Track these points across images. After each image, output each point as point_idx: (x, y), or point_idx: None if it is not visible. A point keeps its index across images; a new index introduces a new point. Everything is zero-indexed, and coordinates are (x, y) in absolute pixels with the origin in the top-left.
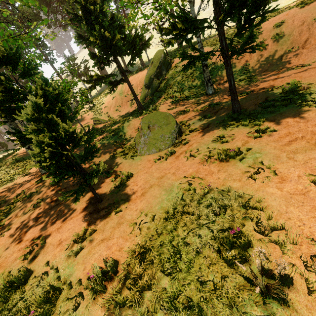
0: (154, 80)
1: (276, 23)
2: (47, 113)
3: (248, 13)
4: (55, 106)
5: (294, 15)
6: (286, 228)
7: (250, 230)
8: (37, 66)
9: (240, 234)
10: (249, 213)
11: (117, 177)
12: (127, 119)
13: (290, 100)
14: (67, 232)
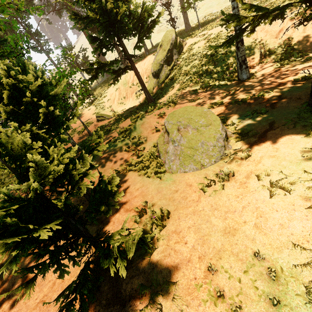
0: (164, 66)
1: None
2: (26, 118)
3: None
4: (37, 106)
5: None
6: None
7: None
8: (6, 40)
9: None
10: None
11: (142, 213)
12: (140, 116)
13: None
14: None
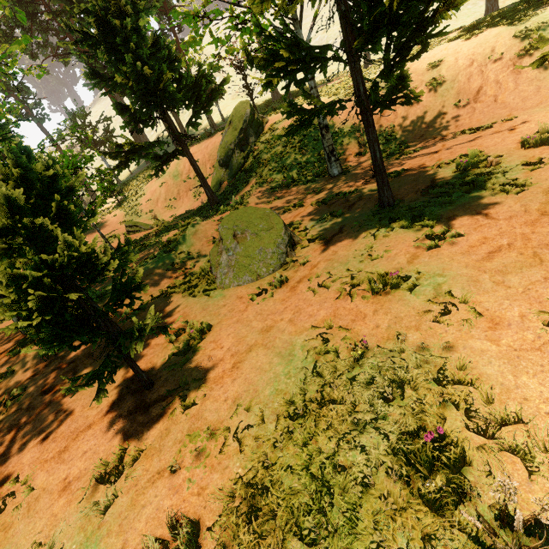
0: (235, 152)
1: (430, 63)
2: (31, 215)
3: (401, 38)
4: (47, 201)
5: (456, 50)
6: (525, 420)
7: (457, 429)
8: (9, 123)
9: (444, 440)
10: (450, 393)
11: (180, 332)
12: (192, 221)
13: (473, 183)
14: (81, 459)
